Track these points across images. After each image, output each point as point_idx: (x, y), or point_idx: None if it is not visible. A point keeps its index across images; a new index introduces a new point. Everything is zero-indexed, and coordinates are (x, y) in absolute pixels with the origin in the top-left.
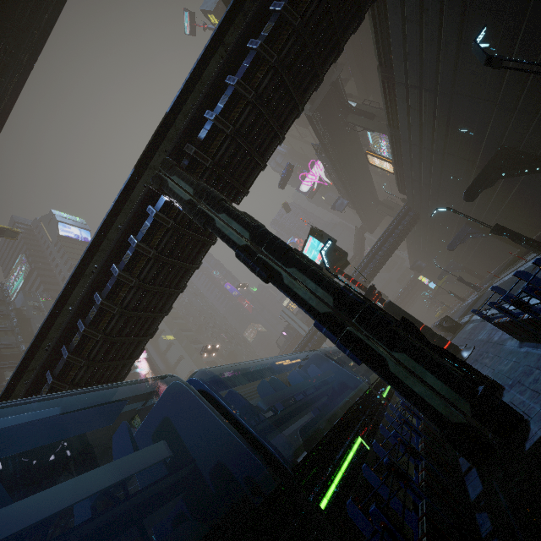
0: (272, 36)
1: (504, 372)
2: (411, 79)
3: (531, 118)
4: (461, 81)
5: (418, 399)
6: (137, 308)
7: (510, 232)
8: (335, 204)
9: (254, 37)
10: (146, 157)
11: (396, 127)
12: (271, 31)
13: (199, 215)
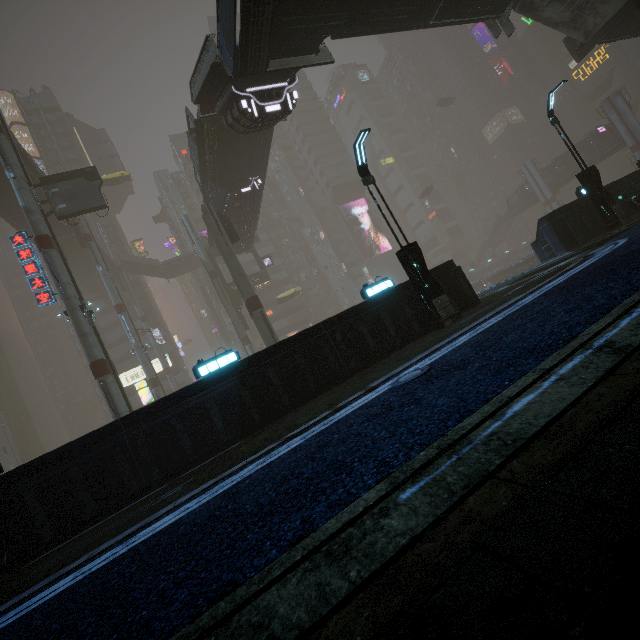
0: None
1: None
2: None
3: None
4: None
5: None
6: None
7: None
8: None
9: None
10: None
11: None
12: None
13: None
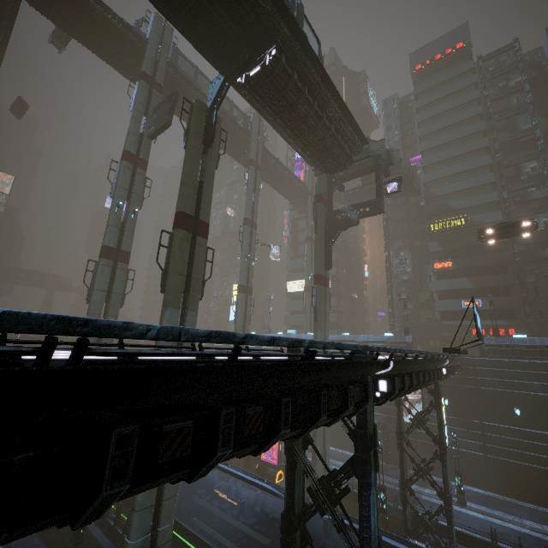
0: None
1: None
2: None
3: None
4: None
5: None
6: None
7: None
8: None
9: None
10: None
11: None
12: None
13: None
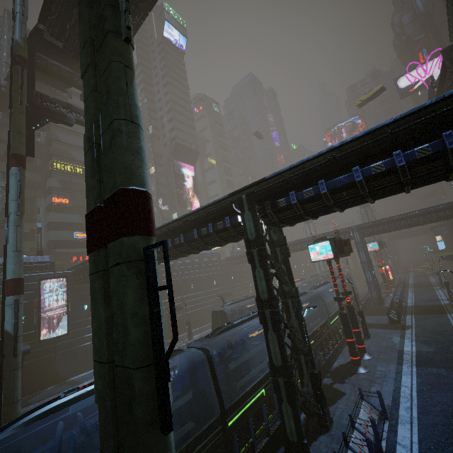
0: (377, 173)
1: (341, 422)
2: None
3: None
4: None
5: (283, 421)
6: (199, 248)
7: None
8: None
9: (363, 161)
10: (239, 191)
11: None
12: (378, 172)
13: (250, 257)
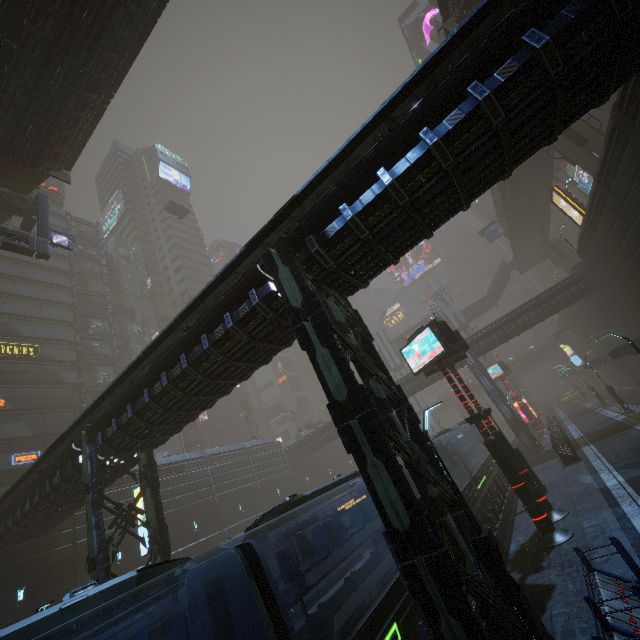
0: (457, 129)
1: None
2: None
3: None
4: None
5: None
6: (219, 376)
7: None
8: (486, 228)
9: (431, 121)
10: (262, 235)
11: (608, 186)
12: (457, 124)
13: (302, 336)
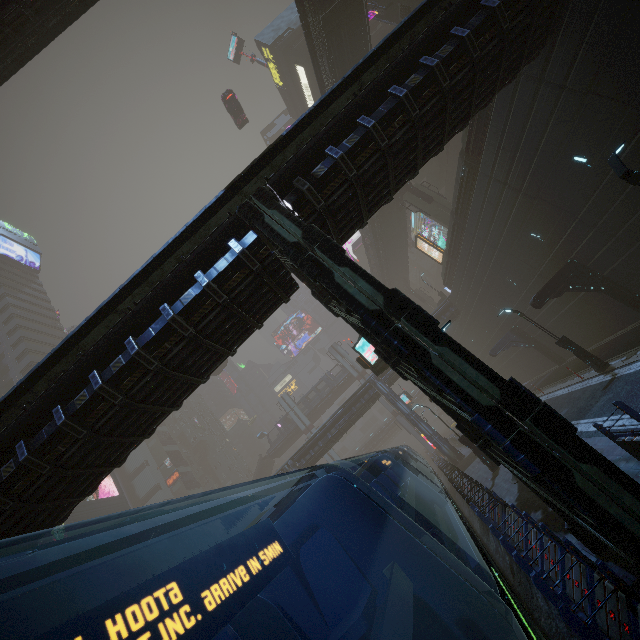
0: (416, 90)
1: None
2: (497, 173)
3: (607, 239)
4: (547, 188)
5: (615, 523)
6: (178, 368)
7: (576, 346)
8: None
9: (395, 84)
10: (242, 180)
11: (463, 216)
12: (417, 84)
13: (311, 264)
